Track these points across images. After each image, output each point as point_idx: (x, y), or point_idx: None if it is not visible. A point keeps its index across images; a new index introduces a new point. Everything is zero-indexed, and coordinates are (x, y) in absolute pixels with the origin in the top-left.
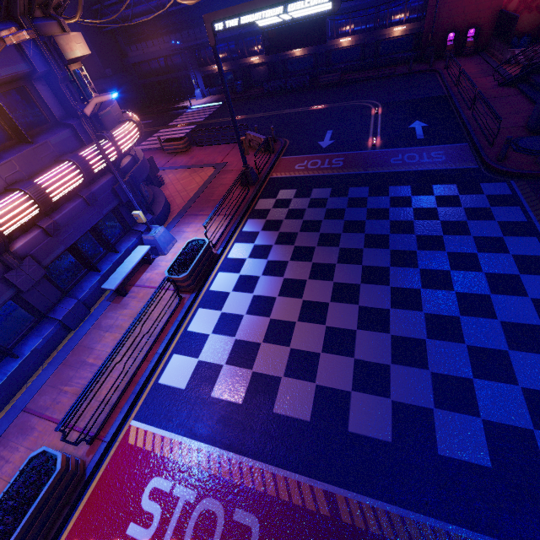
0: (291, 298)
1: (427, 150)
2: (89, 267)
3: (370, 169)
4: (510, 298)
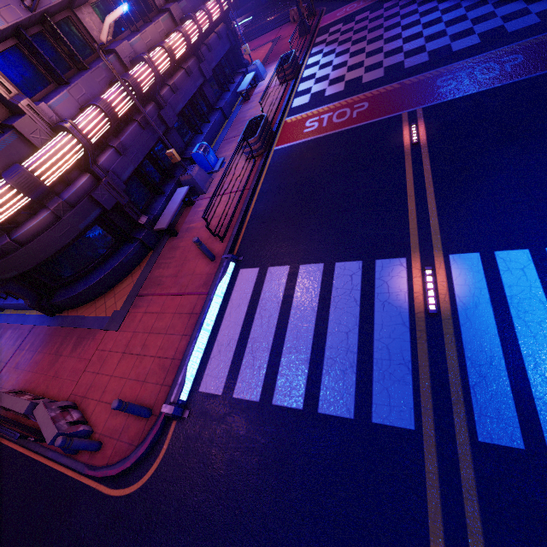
0: (358, 55)
1: None
2: (223, 88)
3: None
4: None
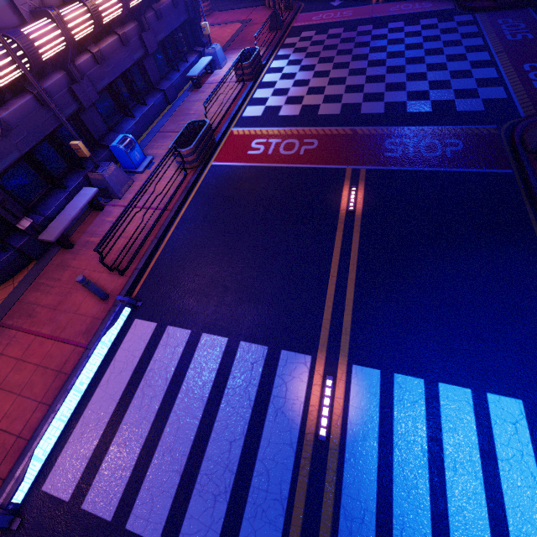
0: (321, 78)
1: (419, 1)
2: (172, 66)
3: (374, 15)
4: (457, 62)
